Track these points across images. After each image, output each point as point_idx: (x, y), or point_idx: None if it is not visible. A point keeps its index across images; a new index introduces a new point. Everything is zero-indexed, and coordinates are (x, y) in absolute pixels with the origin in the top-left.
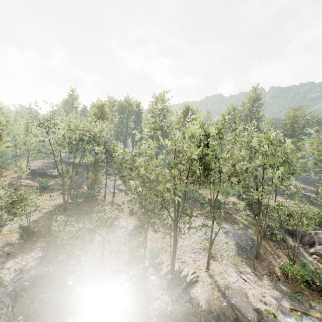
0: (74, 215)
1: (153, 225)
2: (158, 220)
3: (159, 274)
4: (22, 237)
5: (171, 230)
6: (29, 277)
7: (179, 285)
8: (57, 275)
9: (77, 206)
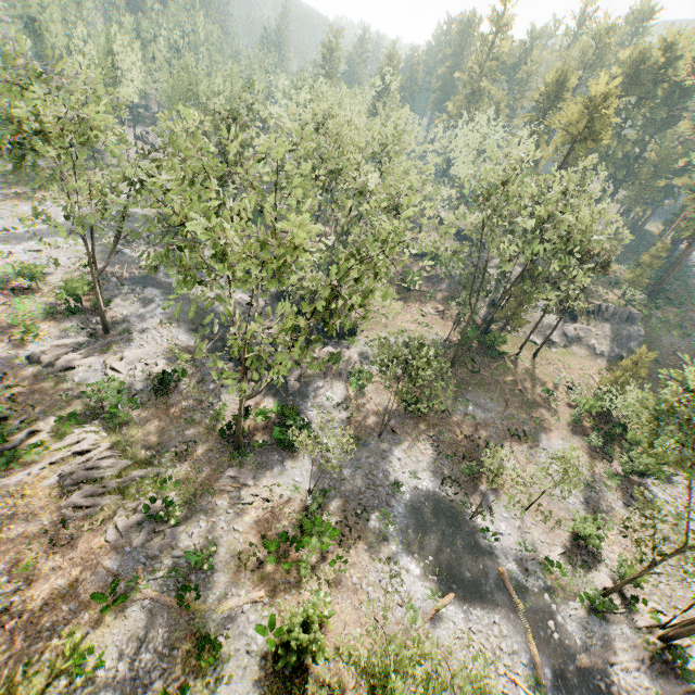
0: (466, 383)
1: (622, 485)
2: (637, 477)
3: (632, 619)
4: (399, 399)
5: (672, 528)
6: (426, 492)
7: (676, 675)
8: (460, 510)
9: (470, 362)
